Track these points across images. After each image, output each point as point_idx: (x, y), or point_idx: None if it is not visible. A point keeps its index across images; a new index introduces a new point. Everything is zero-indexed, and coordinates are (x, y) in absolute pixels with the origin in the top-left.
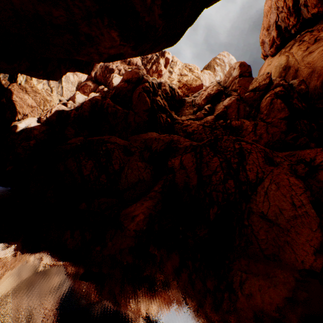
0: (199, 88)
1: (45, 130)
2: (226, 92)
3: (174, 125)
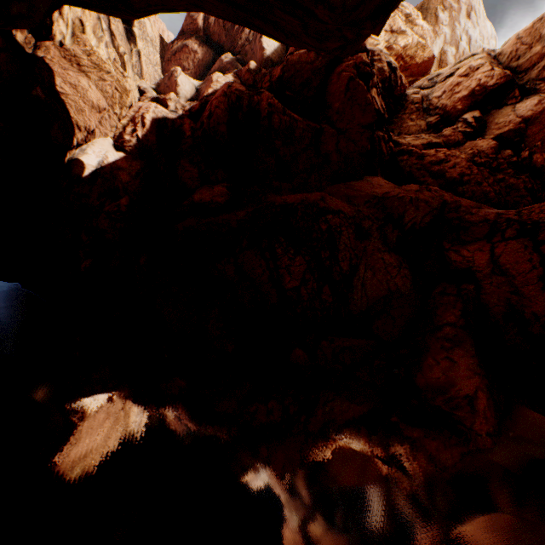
0: (427, 66)
1: (139, 170)
2: (519, 82)
3: (397, 158)
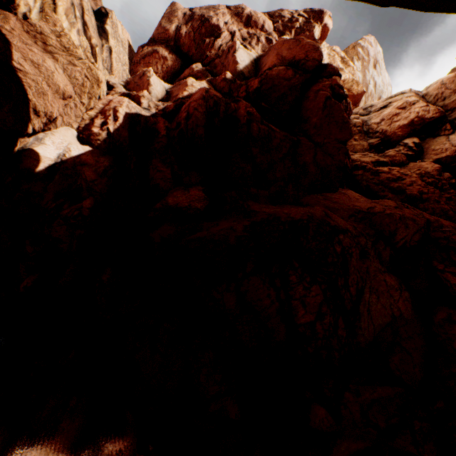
0: (359, 98)
1: (107, 167)
2: (448, 118)
3: (352, 172)
